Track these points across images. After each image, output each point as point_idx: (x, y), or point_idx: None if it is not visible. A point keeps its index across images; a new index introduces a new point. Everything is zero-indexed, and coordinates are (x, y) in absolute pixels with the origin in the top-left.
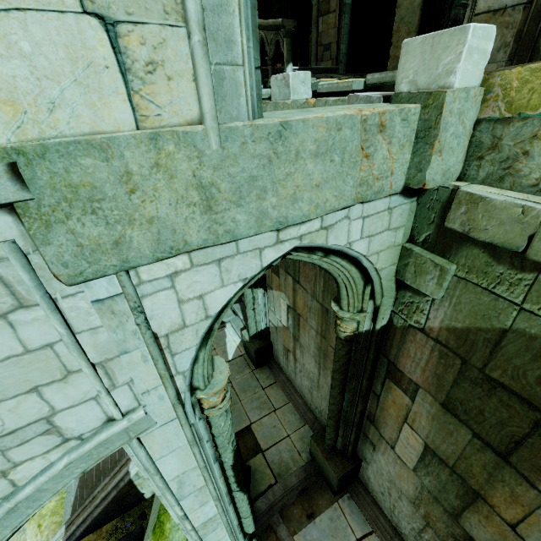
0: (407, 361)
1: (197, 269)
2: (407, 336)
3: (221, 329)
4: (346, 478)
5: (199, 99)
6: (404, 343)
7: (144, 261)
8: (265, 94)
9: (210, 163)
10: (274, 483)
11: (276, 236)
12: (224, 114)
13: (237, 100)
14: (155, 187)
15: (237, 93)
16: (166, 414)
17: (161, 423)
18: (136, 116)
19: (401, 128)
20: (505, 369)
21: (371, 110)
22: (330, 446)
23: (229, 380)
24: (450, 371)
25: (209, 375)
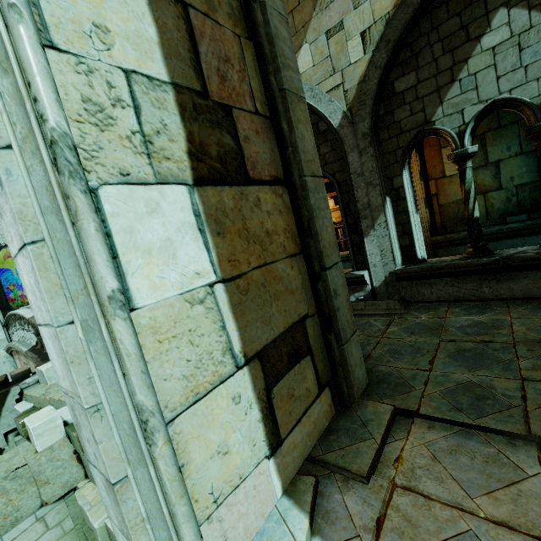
0: None
1: None
2: None
3: None
4: None
5: None
6: None
7: None
8: (33, 381)
9: None
10: None
11: None
12: None
13: None
14: None
15: None
16: None
17: None
18: None
19: (13, 483)
20: None
21: None
22: None
23: None
24: None
25: None
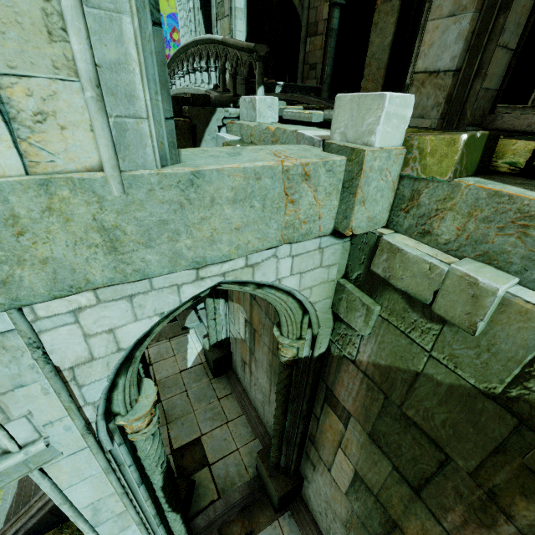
0: (342, 389)
1: (105, 304)
2: (341, 366)
3: (184, 334)
4: (287, 496)
5: (98, 148)
6: (339, 372)
7: (39, 299)
8: (234, 113)
9: (112, 207)
10: (216, 499)
11: (196, 273)
12: (128, 162)
13: (143, 149)
14: (48, 229)
15: (143, 143)
16: (74, 444)
17: (69, 453)
18: (25, 161)
19: (326, 178)
20: (418, 410)
21: (293, 161)
22: (274, 464)
23: (185, 389)
24: (376, 404)
25: (132, 400)
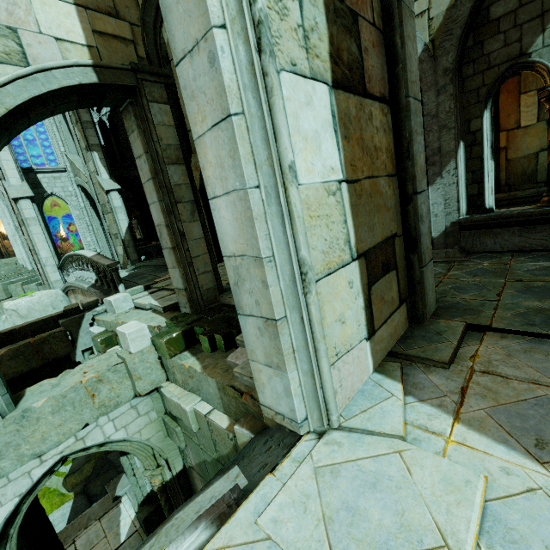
0: None
1: None
2: (192, 474)
3: (116, 506)
4: None
5: None
6: (194, 479)
7: None
8: (101, 310)
9: None
10: None
11: (40, 459)
12: None
13: None
14: None
15: None
16: None
17: None
18: None
19: (114, 375)
20: None
21: (86, 379)
22: None
23: None
24: None
25: None
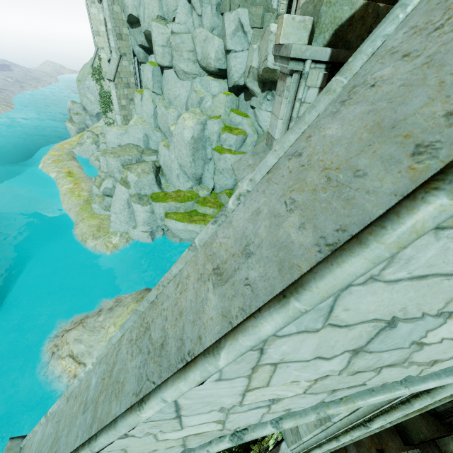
0: None
1: None
2: None
3: None
4: (433, 439)
5: None
6: None
7: None
8: None
9: None
10: None
11: None
12: None
13: None
14: None
15: None
16: None
17: None
18: None
19: None
20: None
21: None
22: None
23: None
24: None
25: None
